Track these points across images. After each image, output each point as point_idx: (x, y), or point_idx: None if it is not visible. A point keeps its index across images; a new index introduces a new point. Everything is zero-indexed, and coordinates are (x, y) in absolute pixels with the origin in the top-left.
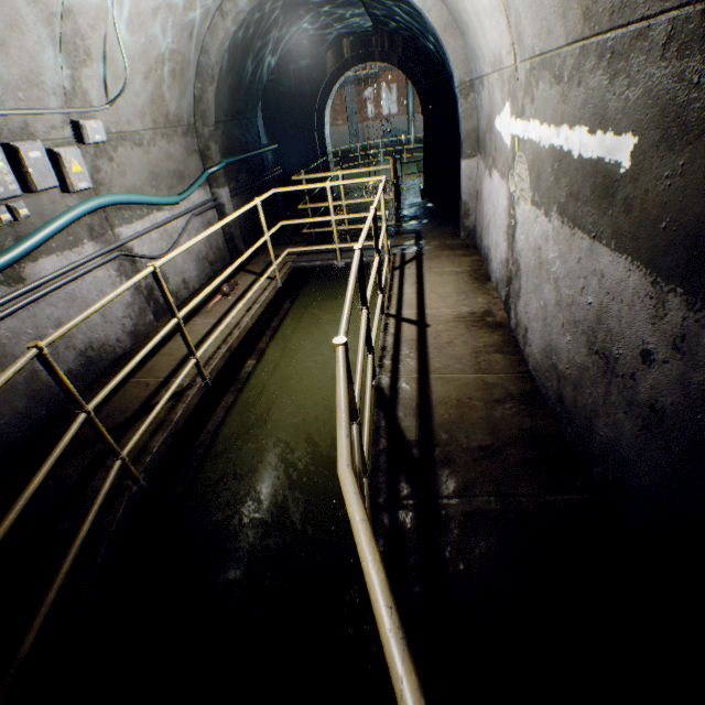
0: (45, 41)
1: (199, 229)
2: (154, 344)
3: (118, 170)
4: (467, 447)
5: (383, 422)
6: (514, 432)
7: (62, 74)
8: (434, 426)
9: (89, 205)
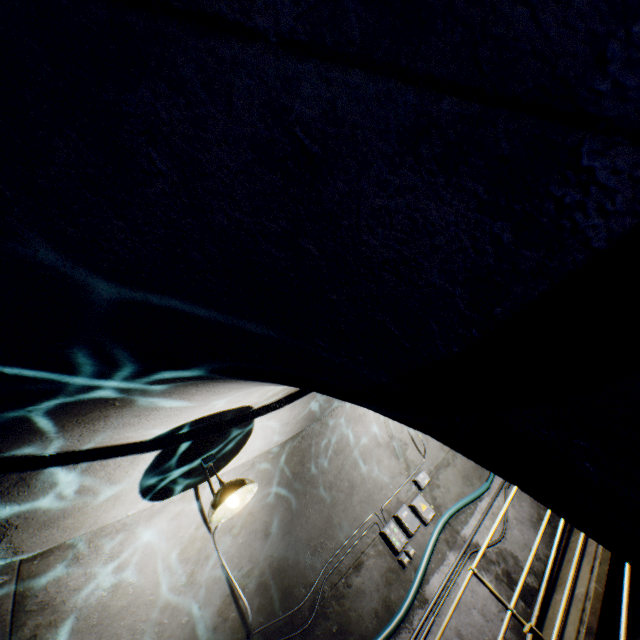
0: (389, 455)
1: (518, 495)
2: None
3: (444, 490)
4: None
5: None
6: None
7: (400, 462)
8: None
9: (438, 526)
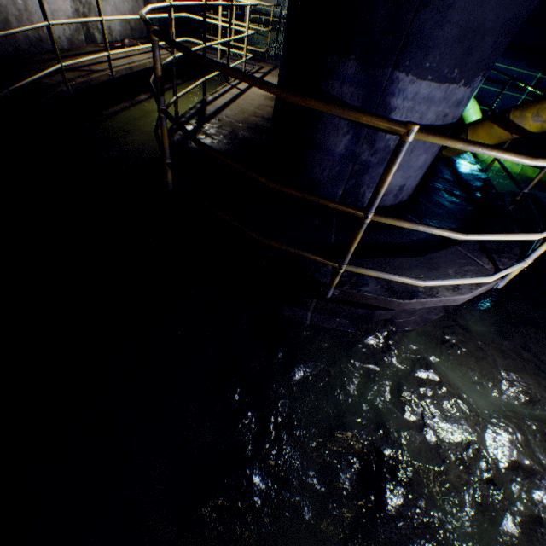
0: None
1: None
2: (87, 21)
3: None
4: (230, 121)
5: (199, 107)
6: (254, 123)
7: None
8: (221, 114)
9: None
